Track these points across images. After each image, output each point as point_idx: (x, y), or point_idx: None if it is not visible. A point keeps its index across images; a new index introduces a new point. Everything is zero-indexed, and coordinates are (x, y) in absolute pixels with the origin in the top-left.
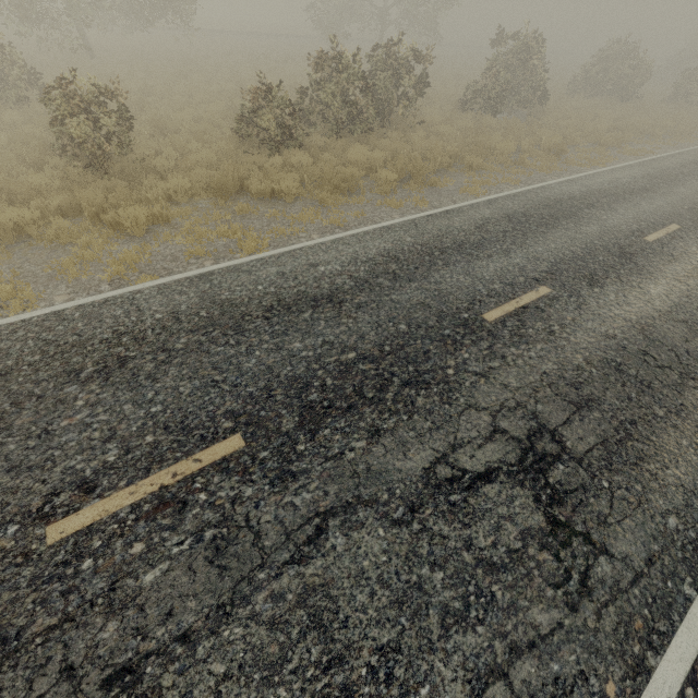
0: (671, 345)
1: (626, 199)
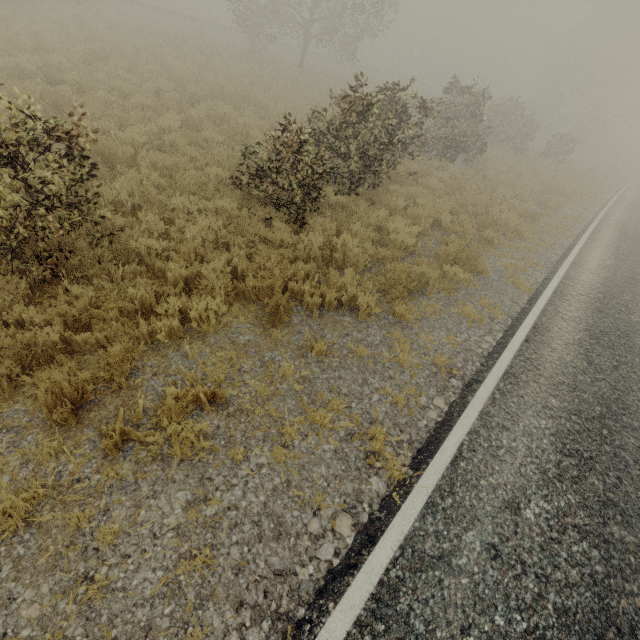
0: None
1: (638, 294)
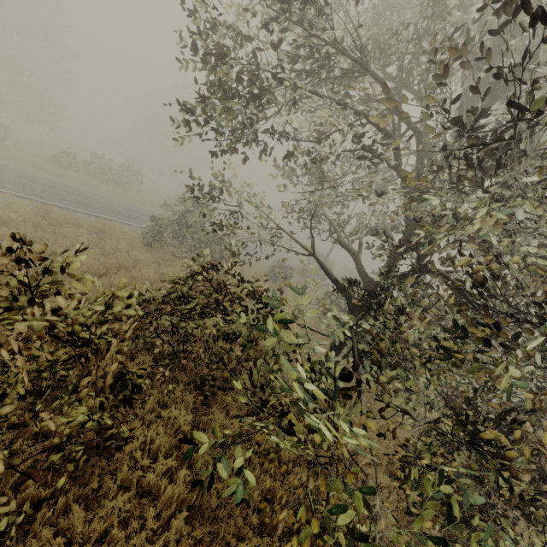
0: (141, 219)
1: None
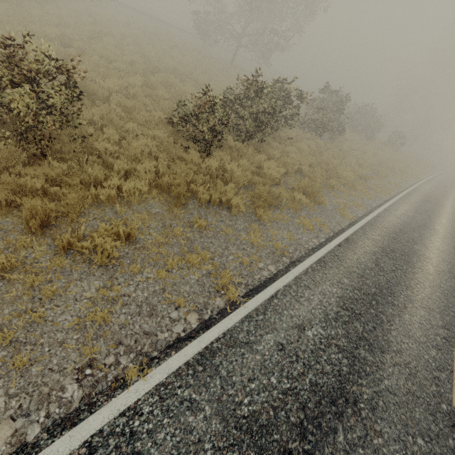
0: None
1: (423, 234)
